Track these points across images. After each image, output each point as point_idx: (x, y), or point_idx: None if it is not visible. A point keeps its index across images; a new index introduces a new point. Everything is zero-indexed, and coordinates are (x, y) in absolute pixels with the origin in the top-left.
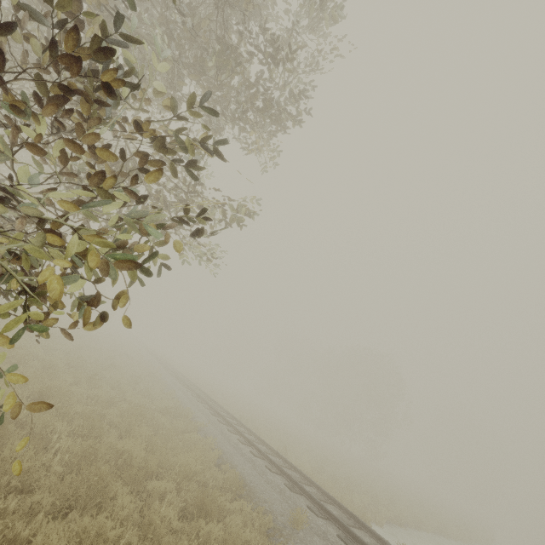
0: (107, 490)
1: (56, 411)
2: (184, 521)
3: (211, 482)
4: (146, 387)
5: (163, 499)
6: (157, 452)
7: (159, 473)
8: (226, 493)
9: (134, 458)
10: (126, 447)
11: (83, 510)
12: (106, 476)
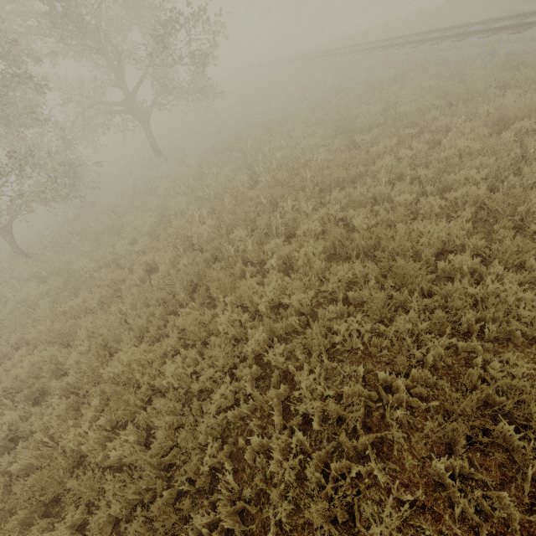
0: None
1: None
2: None
3: None
4: None
5: None
6: None
7: None
8: None
9: None
10: None
11: None
12: None
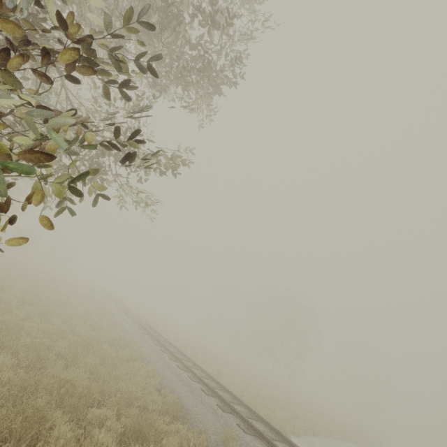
0: (44, 422)
1: (2, 344)
2: (122, 446)
3: (151, 406)
4: (96, 321)
5: (103, 425)
6: (100, 380)
7: (101, 400)
8: (164, 415)
9: (77, 387)
10: (69, 377)
11: (17, 442)
12: (43, 407)
